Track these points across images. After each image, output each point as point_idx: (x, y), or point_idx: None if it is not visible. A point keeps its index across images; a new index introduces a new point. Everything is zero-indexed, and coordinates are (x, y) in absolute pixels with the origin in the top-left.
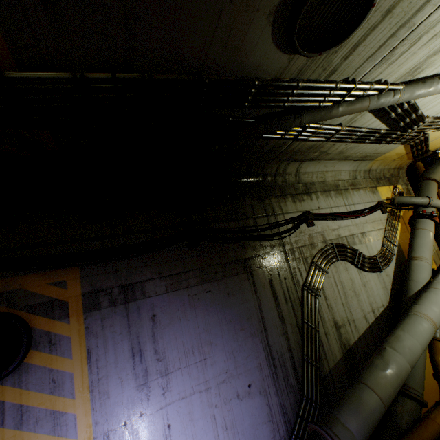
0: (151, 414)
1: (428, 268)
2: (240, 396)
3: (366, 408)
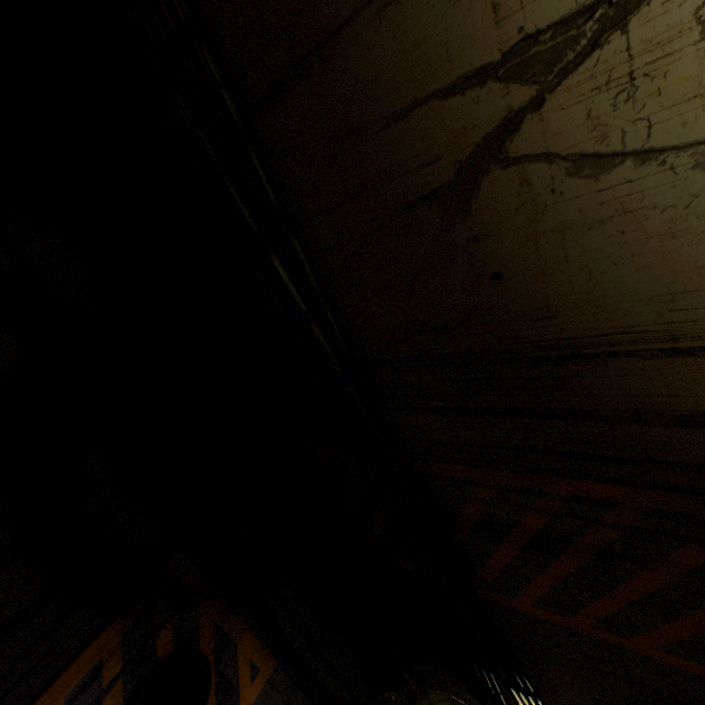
0: None
1: None
2: None
3: None
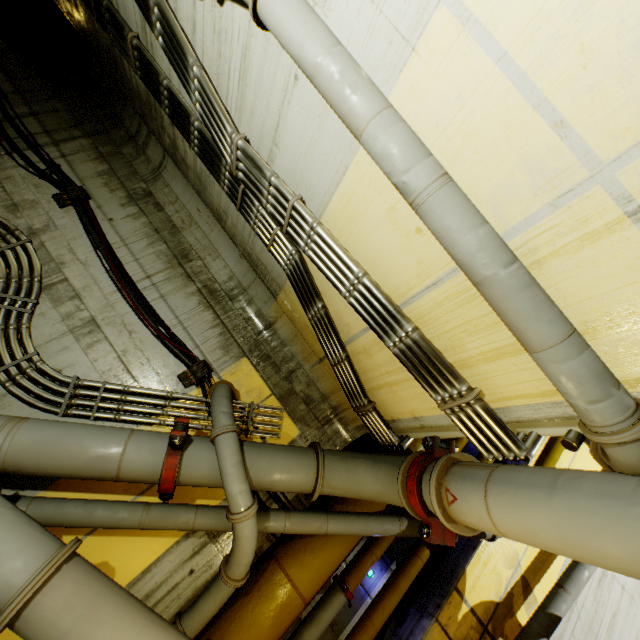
0: None
1: None
2: None
3: None
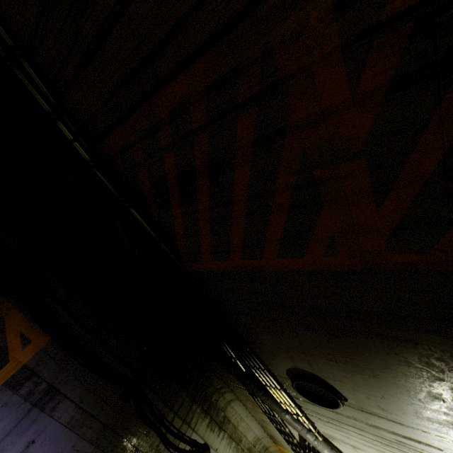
0: None
1: None
2: None
3: None
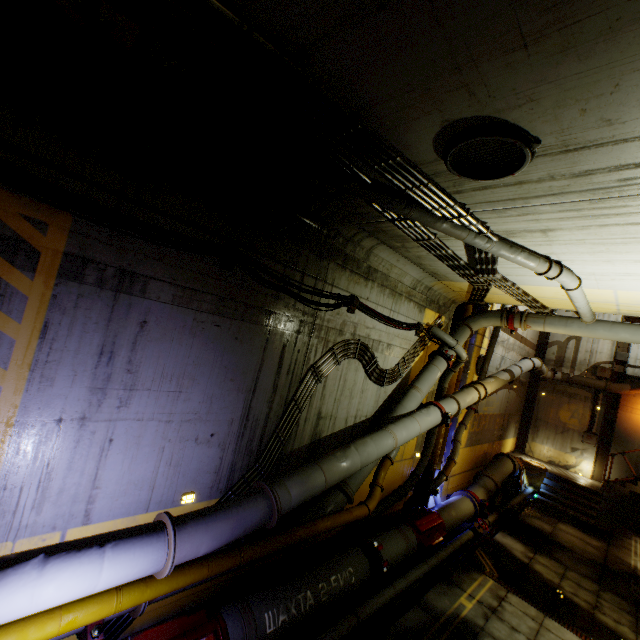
0: (96, 422)
1: (419, 400)
2: (198, 440)
3: (312, 483)
